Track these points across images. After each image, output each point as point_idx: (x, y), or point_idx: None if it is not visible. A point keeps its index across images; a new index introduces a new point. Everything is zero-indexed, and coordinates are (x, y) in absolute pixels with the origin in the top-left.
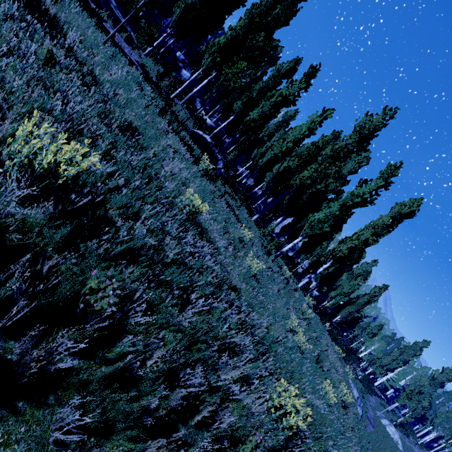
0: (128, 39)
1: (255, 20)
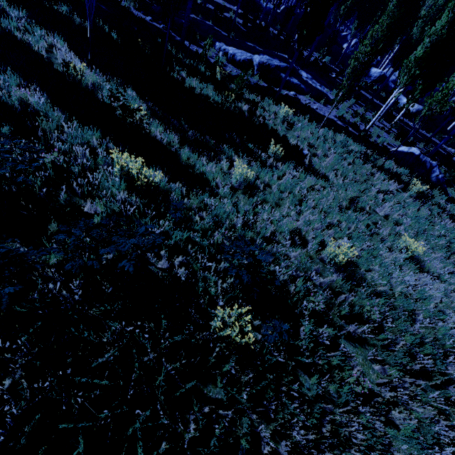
0: (324, 101)
1: None
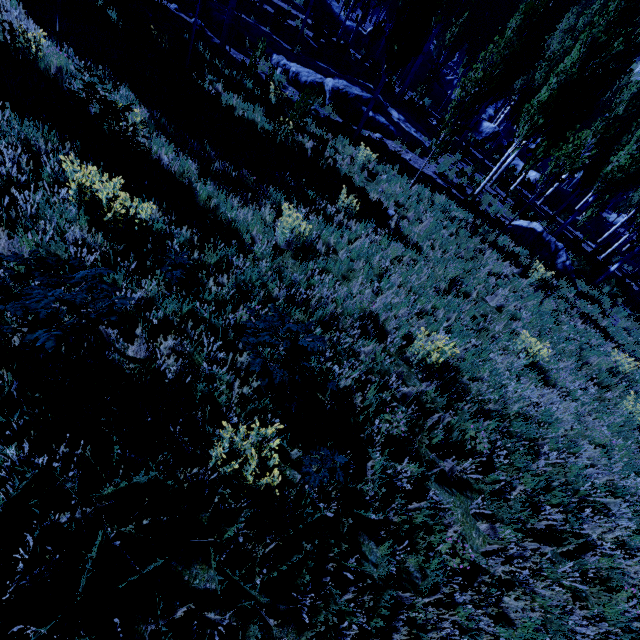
0: (421, 152)
1: (599, 42)
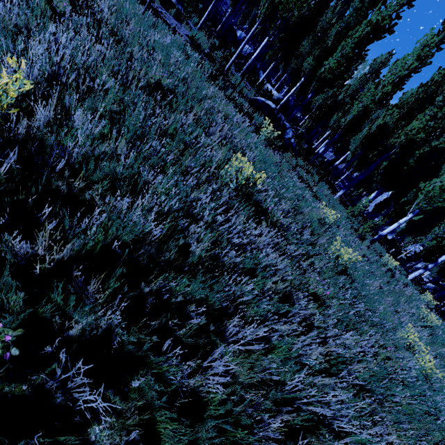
0: (177, 16)
1: None
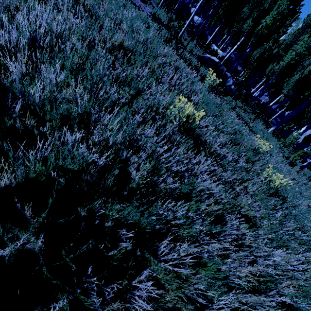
0: None
1: None
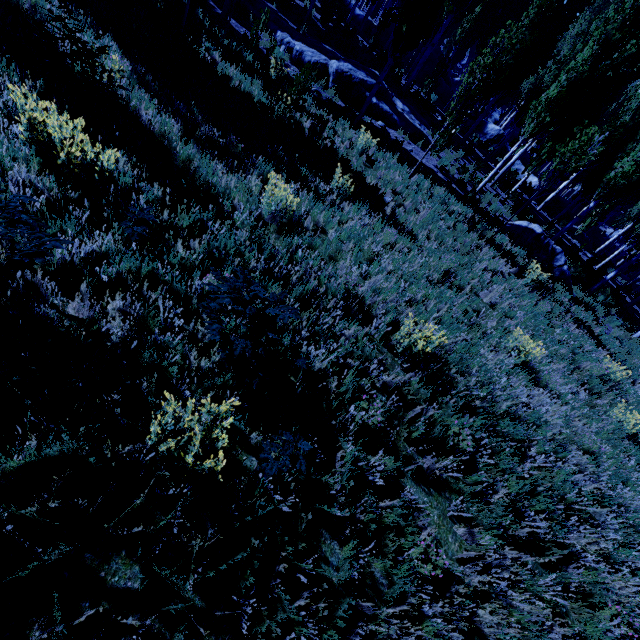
0: (423, 144)
1: (612, 39)
